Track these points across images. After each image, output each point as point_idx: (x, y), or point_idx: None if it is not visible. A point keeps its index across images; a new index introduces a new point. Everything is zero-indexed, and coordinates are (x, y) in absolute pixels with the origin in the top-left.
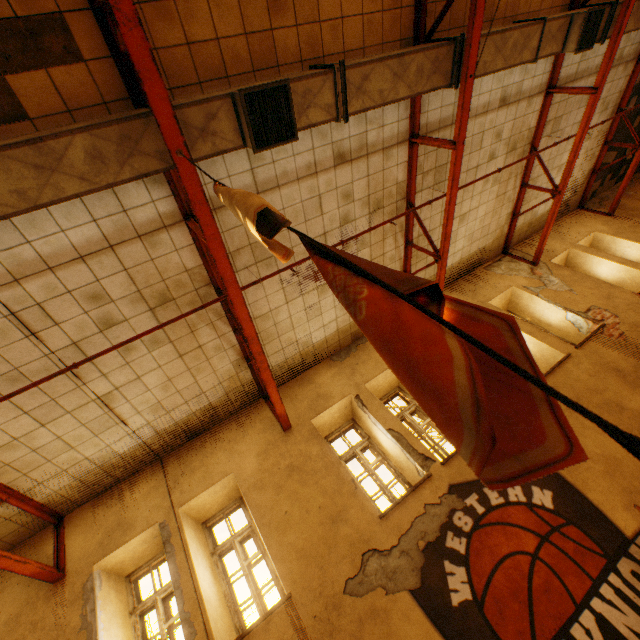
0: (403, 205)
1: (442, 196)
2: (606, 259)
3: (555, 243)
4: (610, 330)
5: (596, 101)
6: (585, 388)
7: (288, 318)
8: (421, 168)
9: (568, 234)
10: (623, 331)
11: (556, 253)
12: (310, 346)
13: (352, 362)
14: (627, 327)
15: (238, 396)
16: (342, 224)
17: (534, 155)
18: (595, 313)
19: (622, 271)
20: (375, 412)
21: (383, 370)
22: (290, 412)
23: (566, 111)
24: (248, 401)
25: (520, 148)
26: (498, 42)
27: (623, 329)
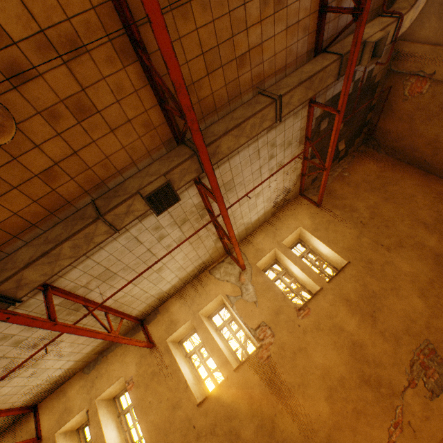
0: (79, 304)
1: (97, 307)
2: (294, 264)
3: (267, 241)
4: (263, 351)
5: (223, 207)
6: (224, 414)
7: (15, 387)
8: (78, 286)
9: (280, 229)
10: (271, 353)
11: (263, 254)
12: (56, 377)
13: (94, 375)
14: (276, 348)
15: (8, 420)
16: (17, 344)
17: (211, 215)
18: (261, 331)
19: (303, 275)
20: (93, 429)
21: (110, 385)
22: (45, 424)
23: (236, 173)
24: (21, 415)
25: (194, 216)
26: (47, 259)
27: (272, 351)
